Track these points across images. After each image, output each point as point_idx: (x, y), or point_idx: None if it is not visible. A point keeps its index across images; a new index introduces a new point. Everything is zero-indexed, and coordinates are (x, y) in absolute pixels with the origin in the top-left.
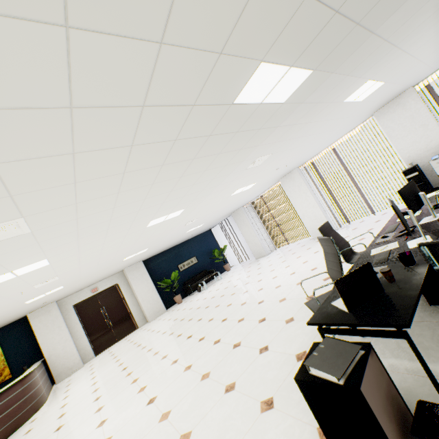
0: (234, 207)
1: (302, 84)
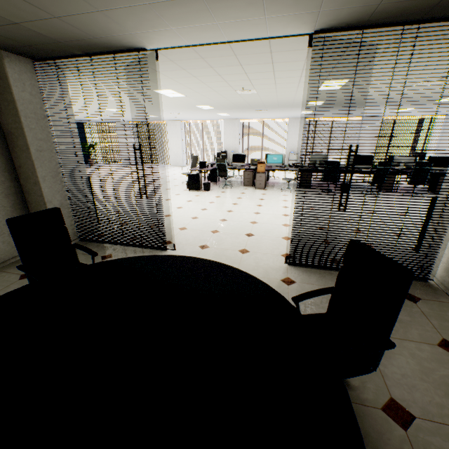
0: (128, 120)
1: (211, 109)
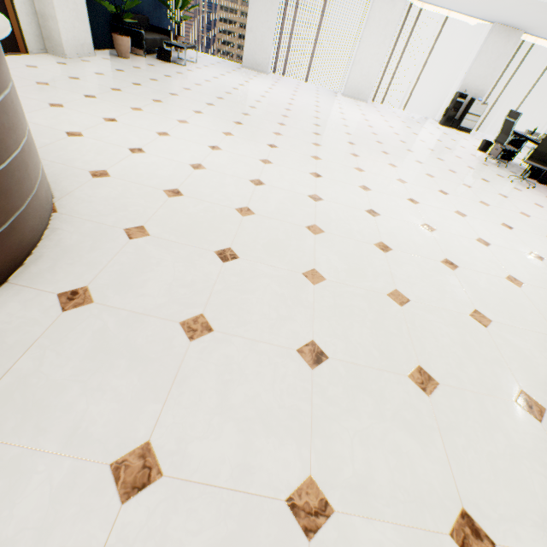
0: None
1: None
